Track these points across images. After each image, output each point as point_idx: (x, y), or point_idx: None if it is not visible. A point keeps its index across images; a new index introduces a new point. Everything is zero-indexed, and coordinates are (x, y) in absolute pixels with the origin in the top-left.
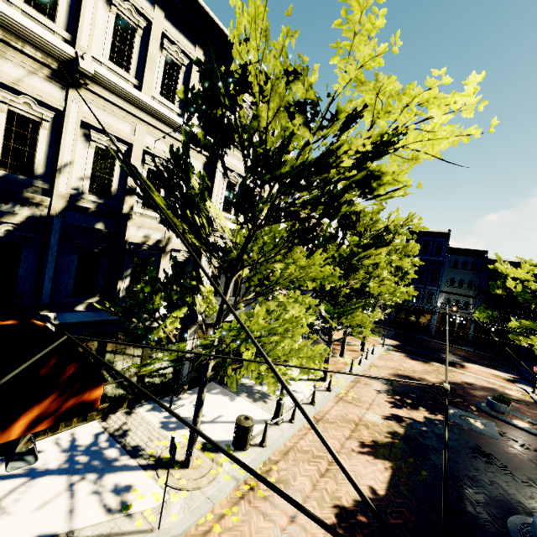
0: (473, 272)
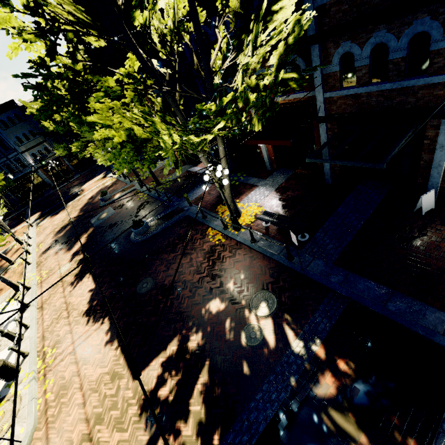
0: (24, 123)
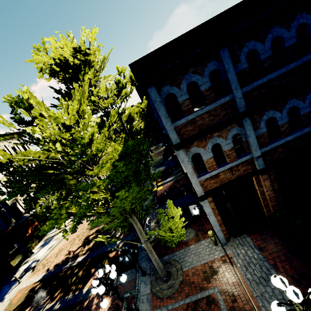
0: None
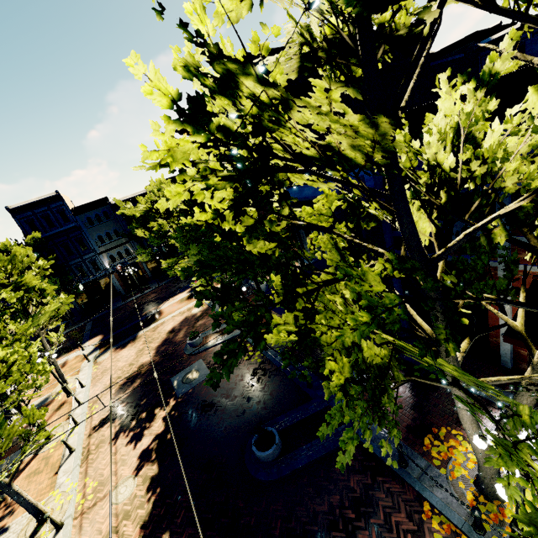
0: (111, 221)
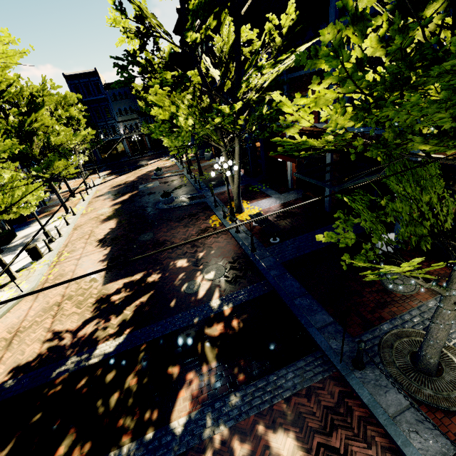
0: (128, 100)
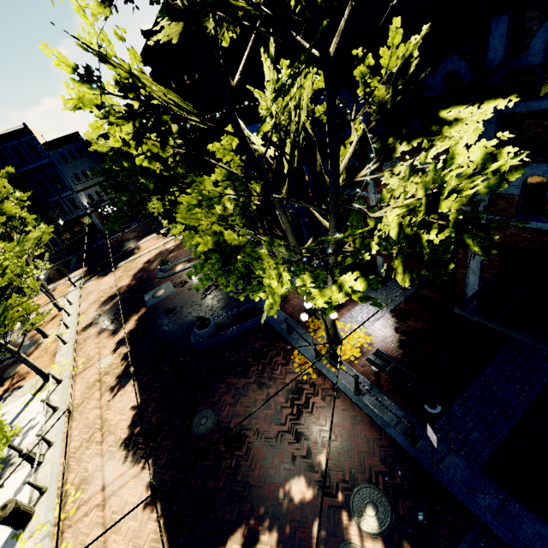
0: (85, 158)
